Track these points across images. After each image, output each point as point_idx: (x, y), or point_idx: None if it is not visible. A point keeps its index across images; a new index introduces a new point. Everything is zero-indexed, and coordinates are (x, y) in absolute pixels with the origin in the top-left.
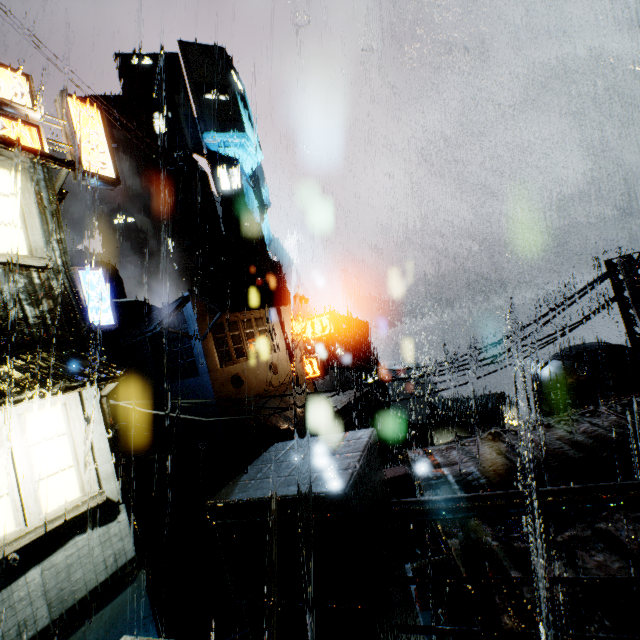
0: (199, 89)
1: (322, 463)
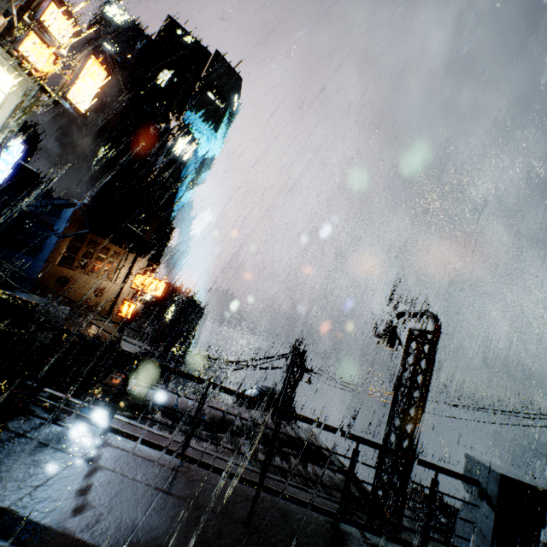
0: (207, 85)
1: (42, 301)
